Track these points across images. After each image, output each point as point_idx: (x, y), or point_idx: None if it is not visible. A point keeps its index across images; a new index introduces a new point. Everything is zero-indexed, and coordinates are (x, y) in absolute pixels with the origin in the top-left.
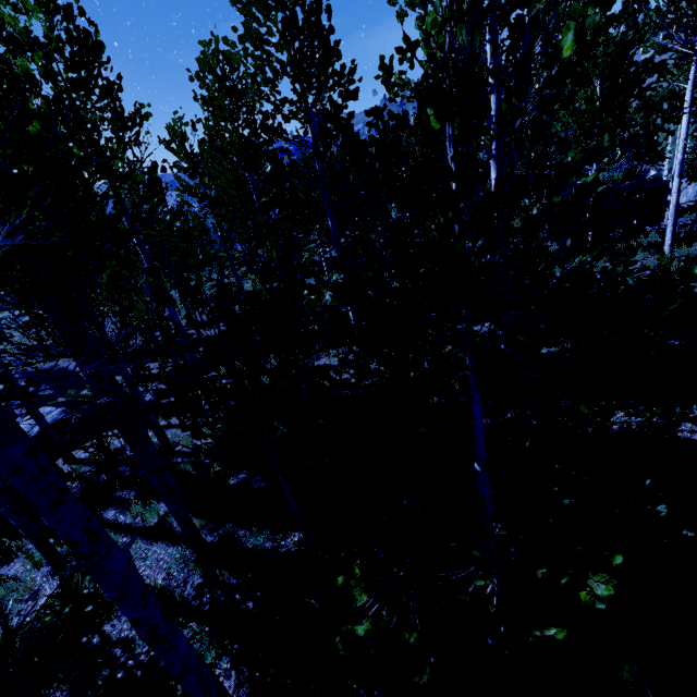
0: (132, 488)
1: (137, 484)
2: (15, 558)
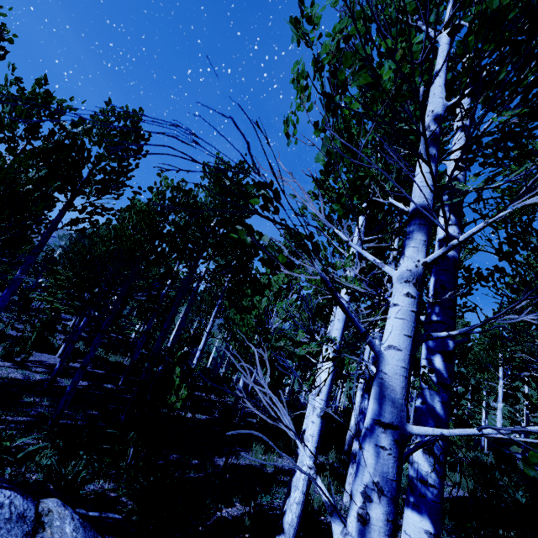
0: None
1: None
2: None
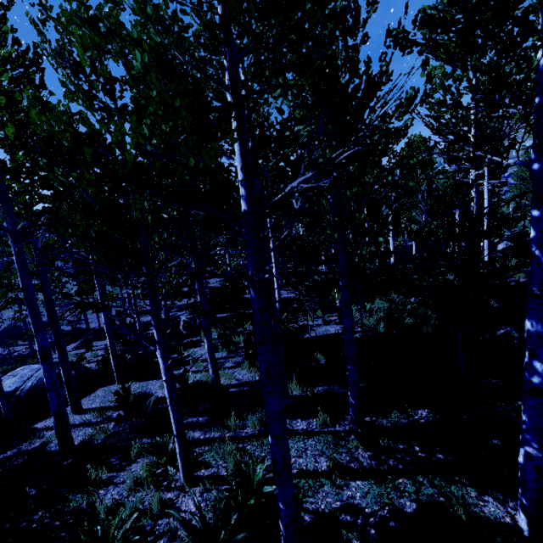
0: (199, 414)
1: (201, 411)
2: (98, 490)
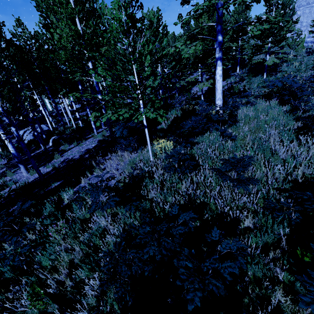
0: None
1: None
2: None
